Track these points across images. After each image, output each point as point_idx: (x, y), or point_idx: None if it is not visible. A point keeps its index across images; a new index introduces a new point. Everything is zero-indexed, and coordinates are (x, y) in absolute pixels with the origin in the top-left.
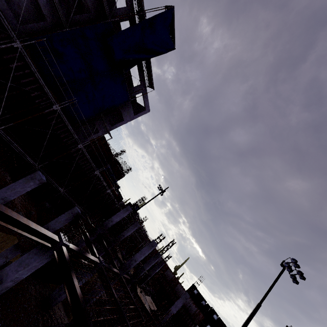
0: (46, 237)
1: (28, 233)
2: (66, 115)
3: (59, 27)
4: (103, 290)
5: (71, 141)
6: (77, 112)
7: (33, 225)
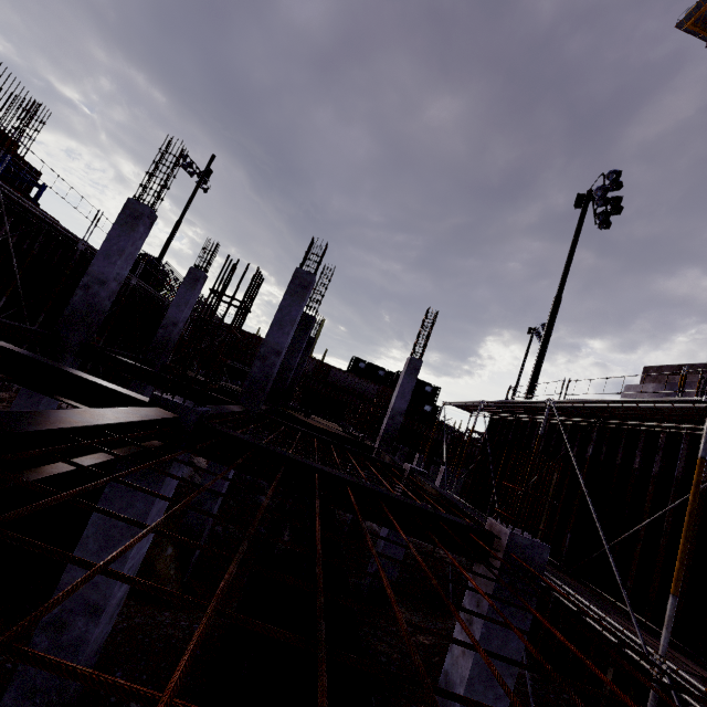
0: None
1: None
2: None
3: None
4: (228, 477)
5: None
6: None
7: None
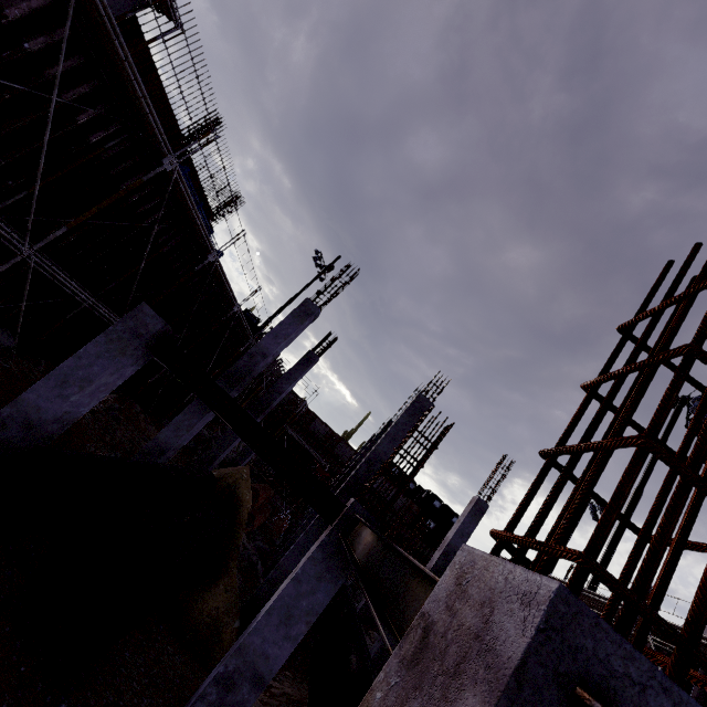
0: None
1: None
2: None
3: None
4: None
5: None
6: None
7: None
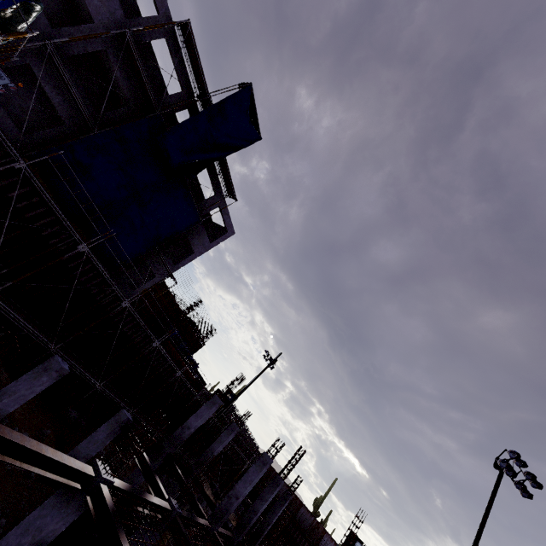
0: (72, 471)
1: (40, 467)
2: (99, 257)
3: (83, 131)
4: None
5: (109, 297)
6: (118, 250)
7: (48, 452)
